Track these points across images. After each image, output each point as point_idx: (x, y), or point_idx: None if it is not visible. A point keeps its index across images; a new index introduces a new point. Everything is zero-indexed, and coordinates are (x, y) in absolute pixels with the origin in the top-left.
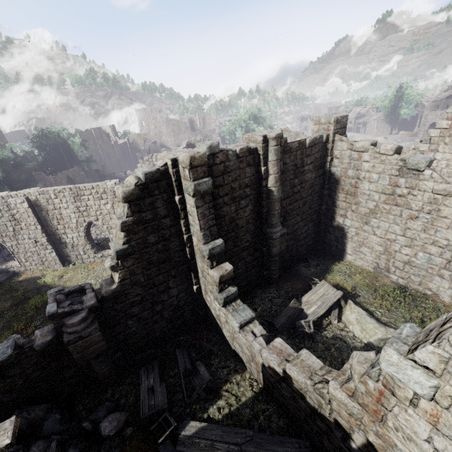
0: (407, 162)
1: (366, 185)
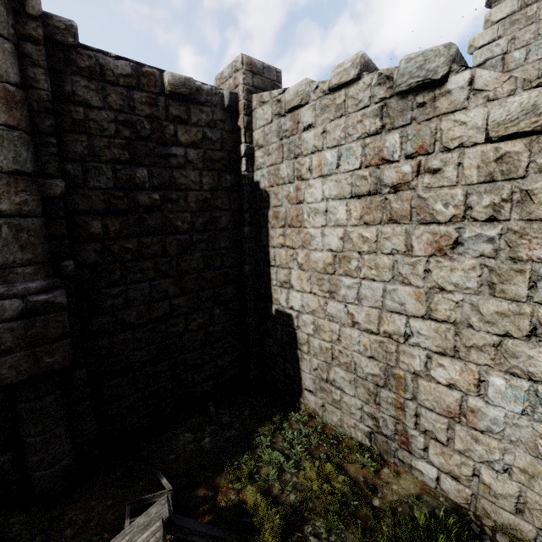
0: (397, 75)
1: (317, 187)
